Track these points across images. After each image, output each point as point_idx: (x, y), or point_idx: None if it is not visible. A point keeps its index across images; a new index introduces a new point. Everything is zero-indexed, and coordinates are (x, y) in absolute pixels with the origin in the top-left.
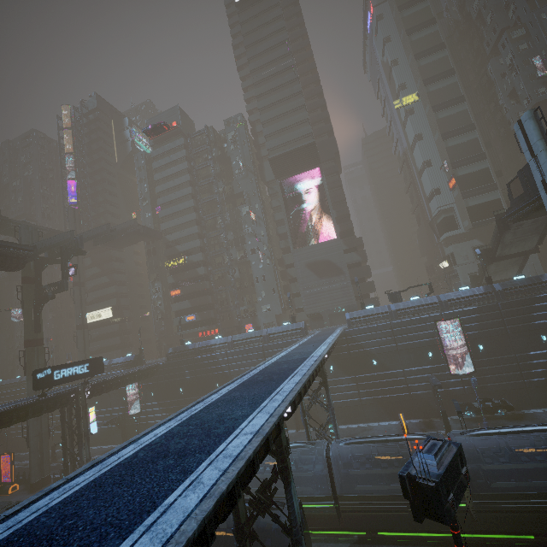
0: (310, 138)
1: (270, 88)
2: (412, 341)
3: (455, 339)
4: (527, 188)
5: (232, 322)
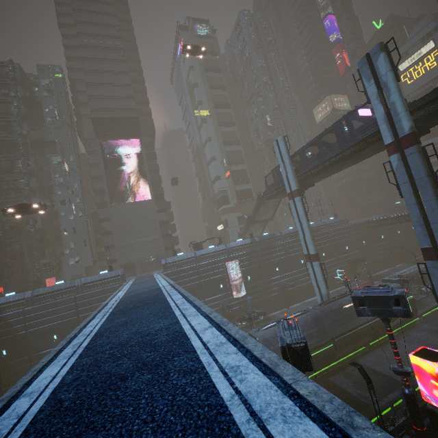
0: (134, 113)
1: (98, 57)
2: (210, 277)
3: (236, 274)
4: (276, 180)
5: (26, 278)
